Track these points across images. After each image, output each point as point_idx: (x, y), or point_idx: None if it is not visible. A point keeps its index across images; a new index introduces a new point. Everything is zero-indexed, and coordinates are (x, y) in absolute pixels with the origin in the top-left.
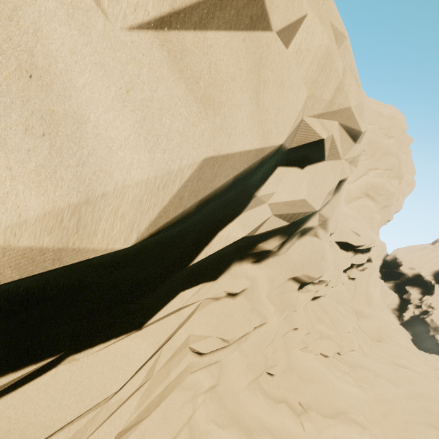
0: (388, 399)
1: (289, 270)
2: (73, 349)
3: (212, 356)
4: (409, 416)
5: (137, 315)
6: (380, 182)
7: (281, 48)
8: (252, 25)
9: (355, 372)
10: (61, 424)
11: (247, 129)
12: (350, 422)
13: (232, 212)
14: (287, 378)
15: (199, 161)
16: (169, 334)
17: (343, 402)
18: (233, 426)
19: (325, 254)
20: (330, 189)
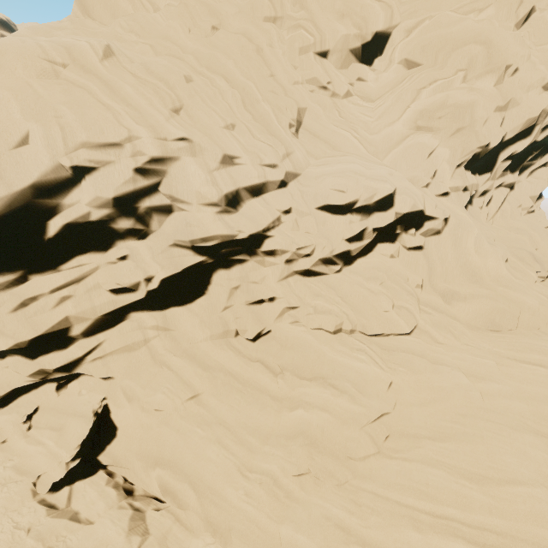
0: (440, 388)
1: (165, 239)
2: (30, 274)
3: (125, 296)
4: (473, 410)
5: (54, 265)
6: (437, 99)
7: (9, 154)
8: None
9: (390, 355)
10: (27, 294)
11: None
12: (326, 386)
13: (53, 213)
14: (267, 345)
15: None
16: (73, 274)
17: (329, 370)
18: (187, 358)
19: (189, 221)
20: (118, 180)
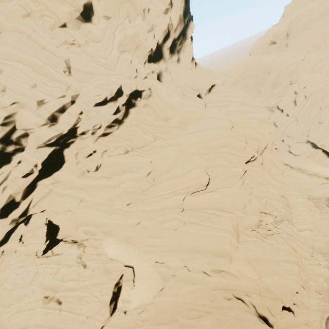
0: (167, 155)
1: (32, 147)
2: None
3: (30, 177)
4: (178, 157)
5: None
6: (122, 35)
7: None
8: None
9: (149, 151)
10: None
11: None
12: (127, 173)
13: None
14: (102, 170)
15: None
16: (2, 178)
17: (127, 167)
18: (72, 189)
19: (38, 136)
20: None
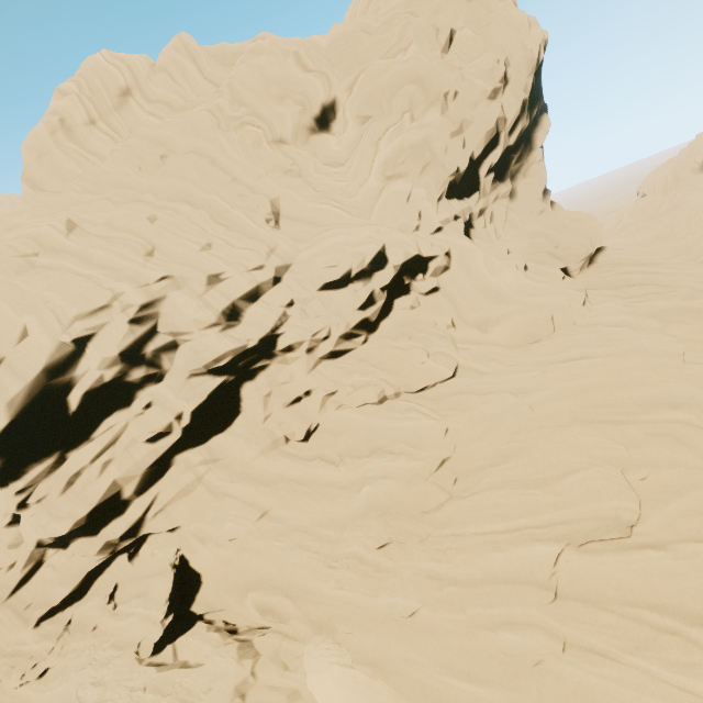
0: (492, 415)
1: (181, 374)
2: (66, 452)
3: (163, 442)
4: (525, 424)
5: (86, 436)
6: (394, 146)
7: (15, 350)
8: (0, 362)
9: (440, 403)
10: (71, 472)
11: (14, 384)
12: (384, 455)
13: (69, 388)
14: (320, 440)
15: (2, 403)
16: (106, 438)
17: (383, 440)
18: (245, 481)
19: (196, 349)
20: (117, 337)
